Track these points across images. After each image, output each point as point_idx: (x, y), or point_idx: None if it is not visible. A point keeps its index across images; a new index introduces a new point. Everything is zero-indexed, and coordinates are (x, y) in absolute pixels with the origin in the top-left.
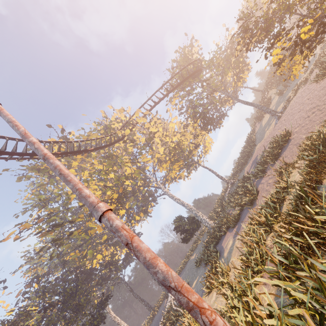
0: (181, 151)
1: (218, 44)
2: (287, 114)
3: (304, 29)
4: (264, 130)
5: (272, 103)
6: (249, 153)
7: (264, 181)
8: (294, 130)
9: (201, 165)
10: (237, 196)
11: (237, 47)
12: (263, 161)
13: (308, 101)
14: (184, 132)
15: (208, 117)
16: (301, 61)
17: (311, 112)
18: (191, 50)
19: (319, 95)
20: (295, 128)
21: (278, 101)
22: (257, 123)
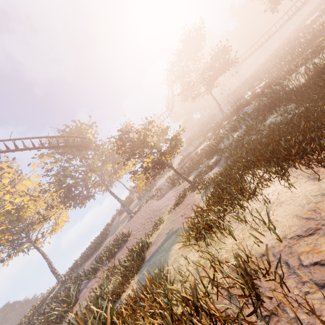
0: (17, 219)
1: (111, 139)
2: (136, 217)
3: (148, 160)
4: (119, 225)
5: (133, 203)
6: (98, 245)
7: (90, 285)
8: (133, 232)
9: (37, 246)
10: (55, 304)
11: (112, 146)
12: (101, 258)
13: (149, 211)
14: (37, 196)
15: (73, 191)
16: (145, 179)
17: (147, 221)
18: (89, 129)
19: (154, 210)
20: (134, 231)
21: (136, 204)
22: (118, 216)
